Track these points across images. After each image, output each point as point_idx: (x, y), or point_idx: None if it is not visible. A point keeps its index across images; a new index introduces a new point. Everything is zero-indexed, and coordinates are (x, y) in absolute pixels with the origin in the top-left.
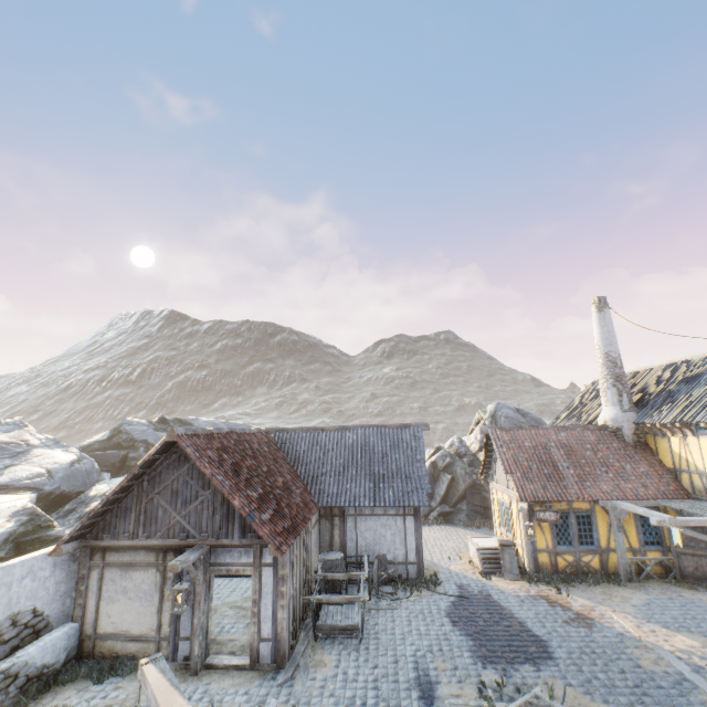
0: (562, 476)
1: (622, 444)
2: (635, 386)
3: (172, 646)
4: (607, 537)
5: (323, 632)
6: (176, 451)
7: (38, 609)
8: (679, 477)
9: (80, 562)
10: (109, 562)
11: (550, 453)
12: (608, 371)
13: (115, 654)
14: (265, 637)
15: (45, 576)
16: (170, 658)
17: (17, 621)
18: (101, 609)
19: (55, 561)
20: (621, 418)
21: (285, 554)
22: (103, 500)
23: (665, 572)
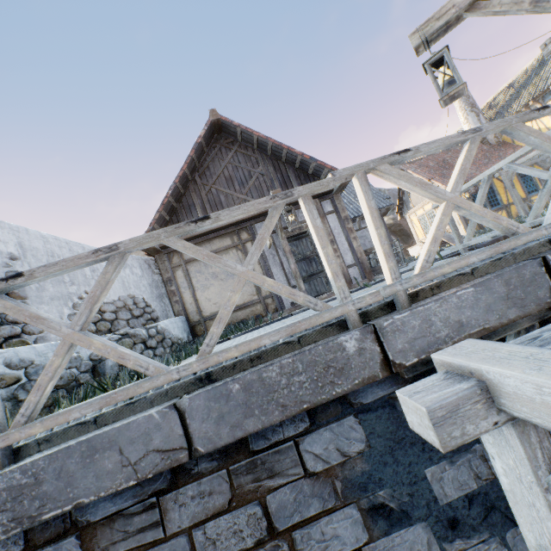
0: None
1: (489, 147)
2: None
3: (277, 300)
4: (505, 197)
5: (376, 272)
6: (214, 146)
7: (145, 301)
8: None
9: (160, 270)
10: (189, 259)
11: (449, 163)
12: (465, 103)
13: (228, 325)
14: (351, 264)
15: (138, 274)
16: (279, 309)
17: (135, 304)
18: (198, 298)
19: (140, 266)
20: None
21: (341, 201)
22: (171, 187)
23: (545, 207)
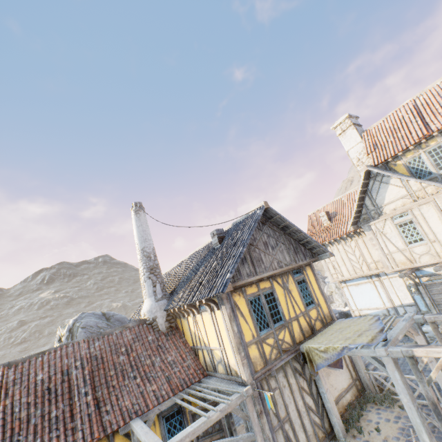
0: (77, 411)
1: (157, 334)
2: (177, 274)
3: None
4: None
5: None
6: None
7: None
8: (198, 355)
9: None
10: None
11: (72, 378)
12: (144, 265)
13: None
14: None
15: None
16: None
17: None
18: None
19: None
20: (155, 308)
21: None
22: None
23: None
